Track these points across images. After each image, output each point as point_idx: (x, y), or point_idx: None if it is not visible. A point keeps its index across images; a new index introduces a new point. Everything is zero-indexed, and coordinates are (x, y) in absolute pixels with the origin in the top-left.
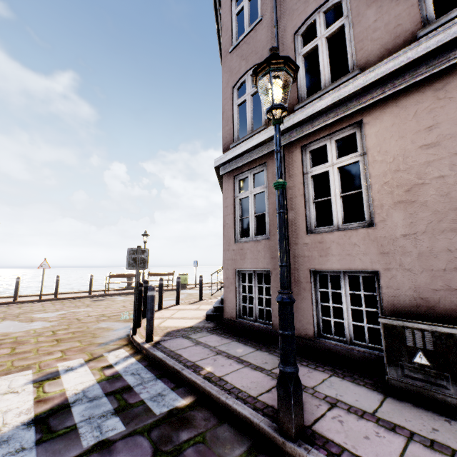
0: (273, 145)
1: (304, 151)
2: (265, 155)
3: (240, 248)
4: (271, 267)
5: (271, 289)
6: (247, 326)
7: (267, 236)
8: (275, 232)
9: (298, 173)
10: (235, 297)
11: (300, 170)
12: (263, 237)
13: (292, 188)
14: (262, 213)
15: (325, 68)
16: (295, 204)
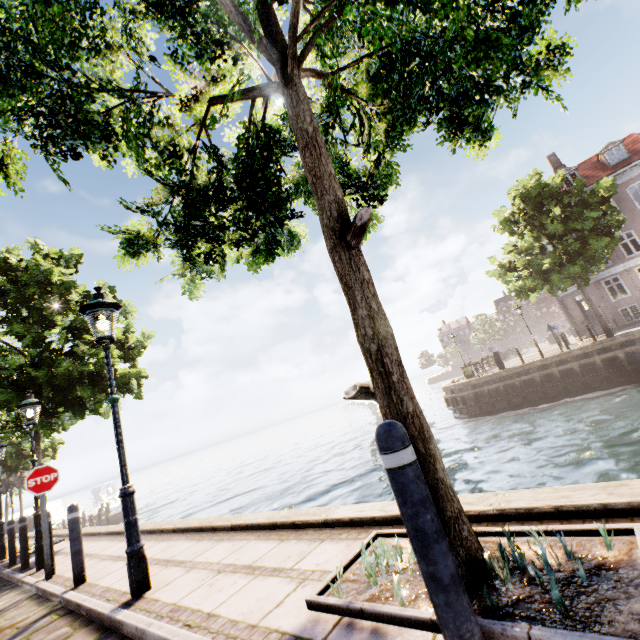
0: (621, 269)
1: (634, 270)
2: (617, 272)
3: (617, 302)
4: (636, 302)
5: (639, 308)
6: (634, 322)
7: (628, 295)
8: (633, 293)
9: (635, 275)
10: (622, 317)
11: (636, 274)
12: (627, 296)
13: (635, 280)
14: (622, 289)
15: (632, 248)
16: (638, 283)
